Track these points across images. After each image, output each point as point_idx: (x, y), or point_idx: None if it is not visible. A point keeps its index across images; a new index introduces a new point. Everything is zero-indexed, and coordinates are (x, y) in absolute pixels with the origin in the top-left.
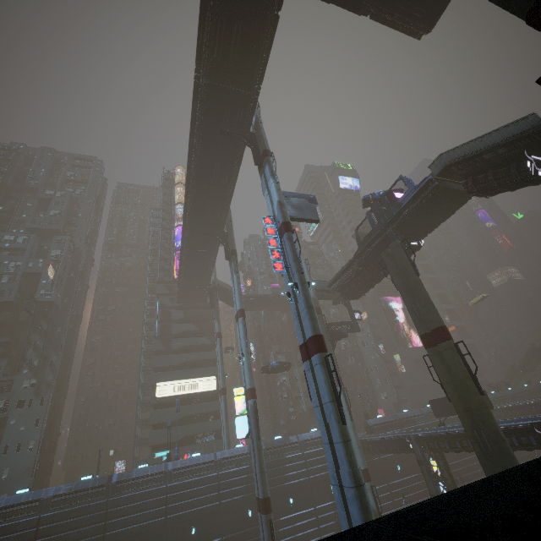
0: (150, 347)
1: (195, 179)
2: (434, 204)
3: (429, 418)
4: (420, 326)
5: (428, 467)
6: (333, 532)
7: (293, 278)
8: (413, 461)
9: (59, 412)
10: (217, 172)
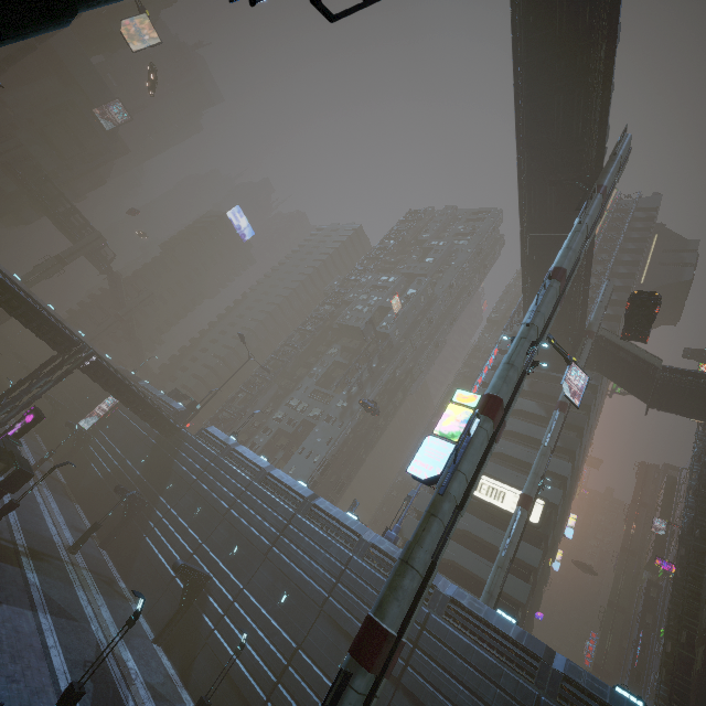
0: None
1: (523, 47)
2: None
3: None
4: None
5: None
6: None
7: None
8: None
9: (358, 455)
10: (563, 2)
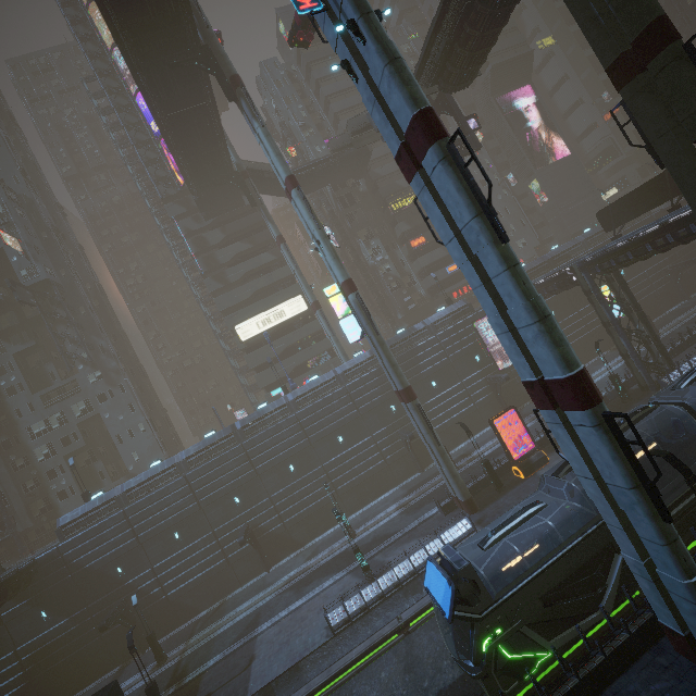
0: (207, 292)
1: None
2: None
3: (588, 245)
4: (608, 47)
5: (600, 294)
6: (486, 395)
7: (343, 17)
8: (570, 302)
9: (150, 392)
10: None
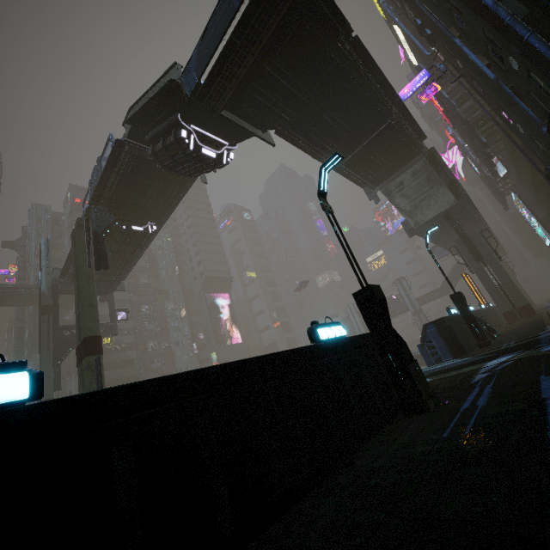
0: None
1: None
2: (139, 177)
3: None
4: (78, 336)
5: None
6: None
7: None
8: None
9: None
10: None
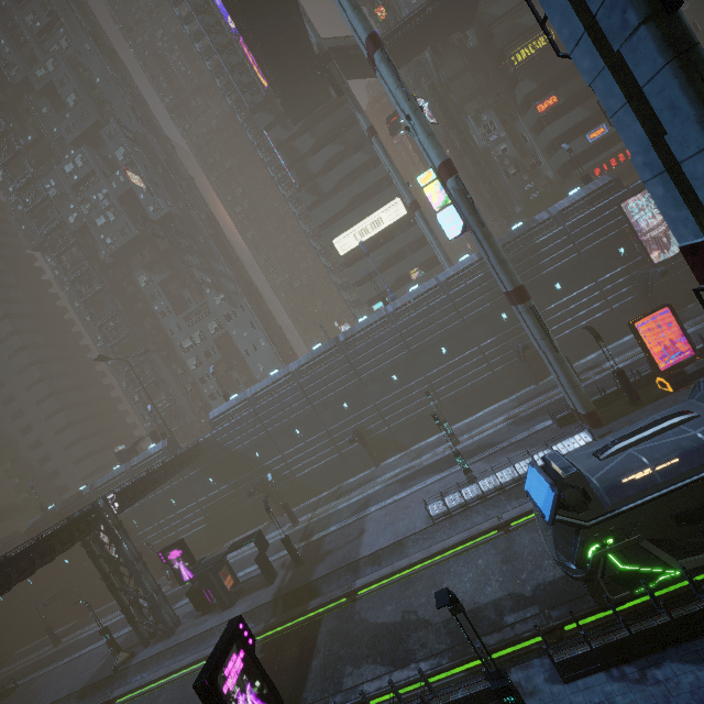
0: (304, 208)
1: None
2: None
3: None
4: None
5: None
6: (630, 297)
7: None
8: None
9: (266, 312)
10: None
